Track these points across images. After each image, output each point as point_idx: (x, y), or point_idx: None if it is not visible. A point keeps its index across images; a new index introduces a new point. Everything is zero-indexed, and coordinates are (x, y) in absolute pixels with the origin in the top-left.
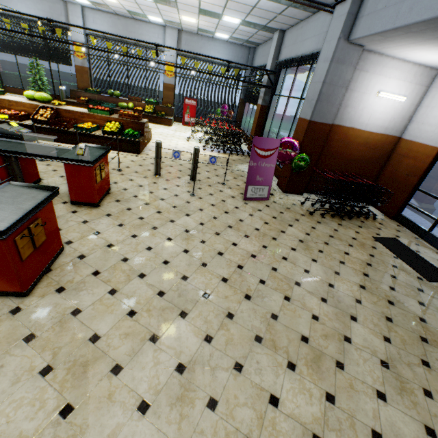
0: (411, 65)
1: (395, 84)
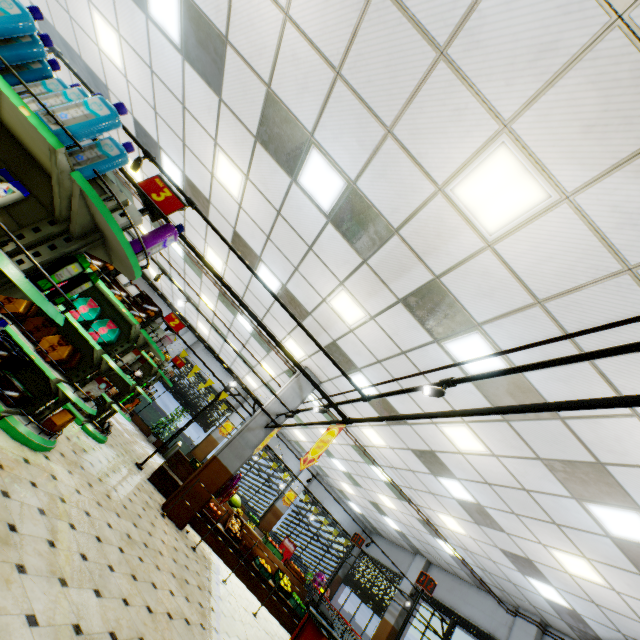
0: None
1: None
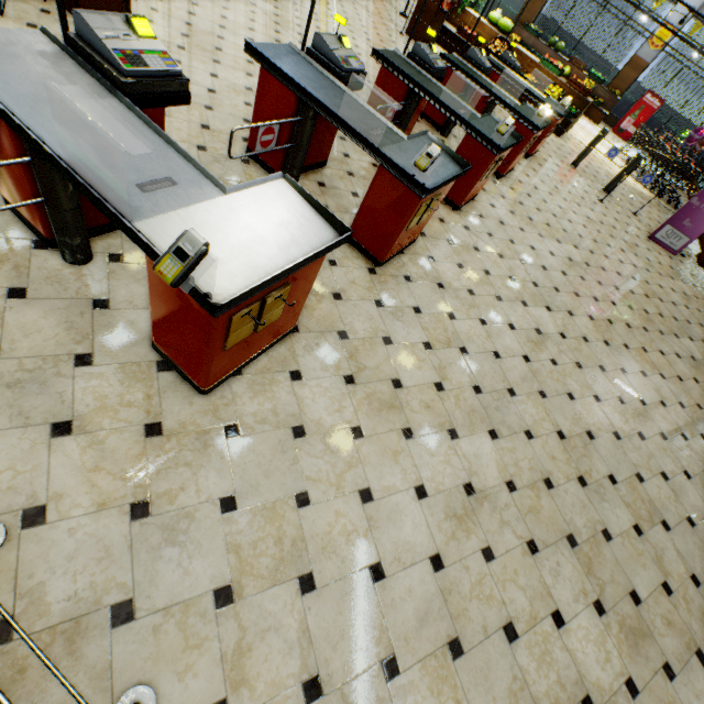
0: None
1: None
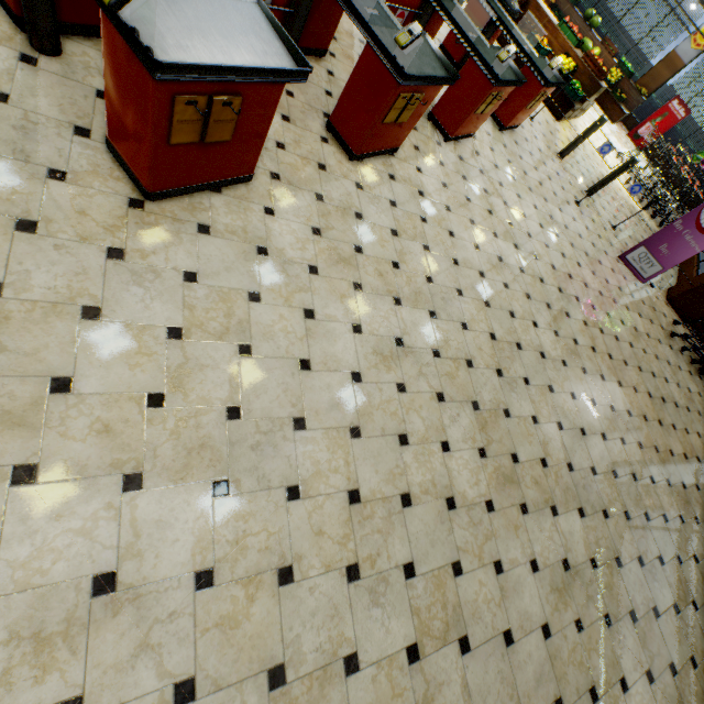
0: None
1: None
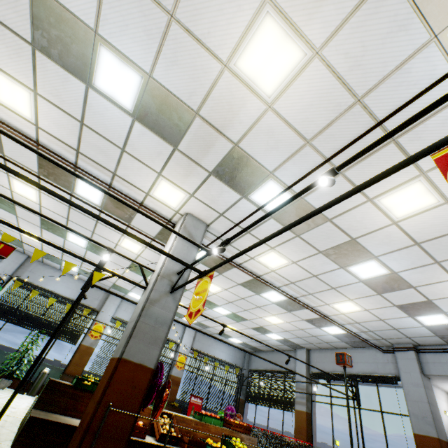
0: (443, 391)
1: (446, 405)
